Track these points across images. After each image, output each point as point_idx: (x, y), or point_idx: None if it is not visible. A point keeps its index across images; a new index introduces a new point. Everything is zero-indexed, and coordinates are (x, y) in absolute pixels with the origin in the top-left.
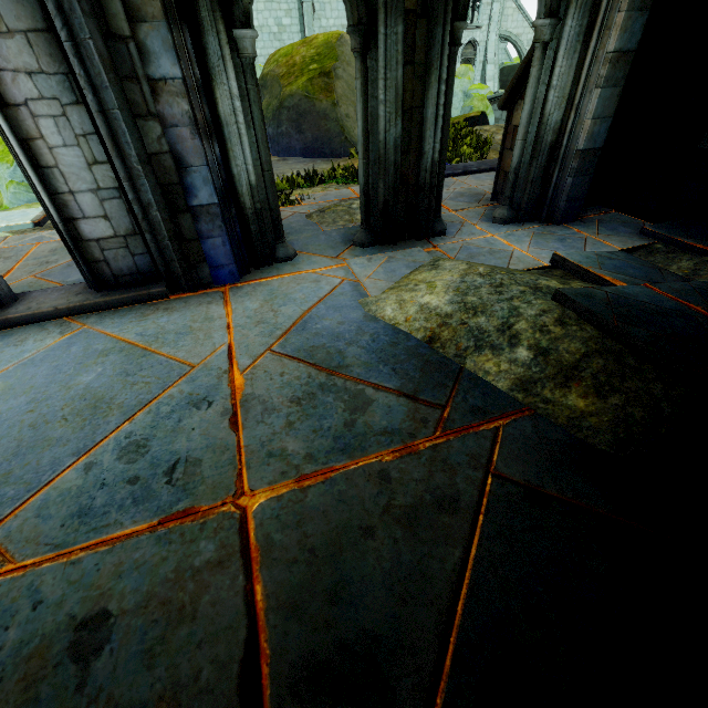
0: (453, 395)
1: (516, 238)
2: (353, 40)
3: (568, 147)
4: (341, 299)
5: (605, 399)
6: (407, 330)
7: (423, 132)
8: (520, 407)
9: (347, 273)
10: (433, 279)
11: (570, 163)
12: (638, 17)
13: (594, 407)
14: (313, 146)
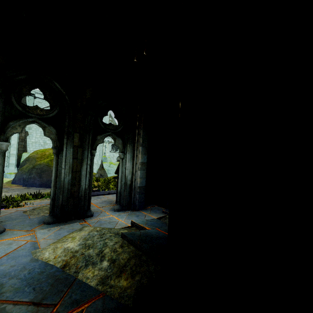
0: (64, 296)
1: (121, 216)
2: (54, 150)
3: (135, 185)
4: (21, 252)
5: (134, 278)
6: (53, 263)
7: (80, 178)
8: (99, 293)
9: (32, 238)
10: (76, 235)
11: (136, 190)
12: (145, 155)
13: (130, 283)
14: (46, 183)
